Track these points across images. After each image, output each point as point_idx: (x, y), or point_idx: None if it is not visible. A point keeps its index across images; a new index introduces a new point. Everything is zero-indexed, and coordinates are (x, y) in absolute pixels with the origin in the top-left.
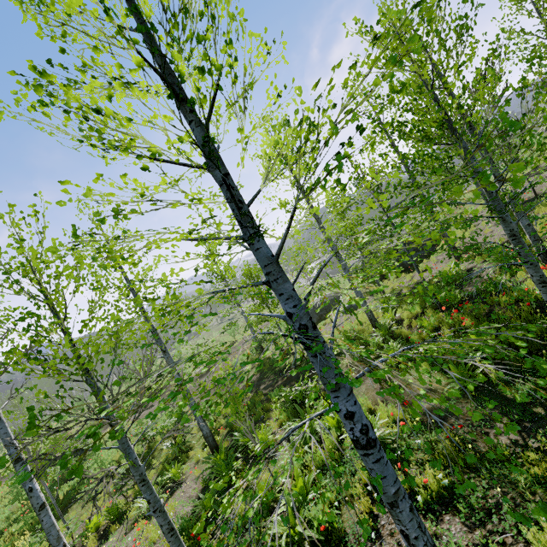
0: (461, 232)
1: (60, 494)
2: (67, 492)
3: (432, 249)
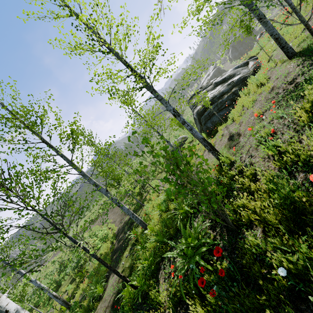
0: (255, 90)
1: (60, 277)
2: (62, 277)
3: (234, 106)
